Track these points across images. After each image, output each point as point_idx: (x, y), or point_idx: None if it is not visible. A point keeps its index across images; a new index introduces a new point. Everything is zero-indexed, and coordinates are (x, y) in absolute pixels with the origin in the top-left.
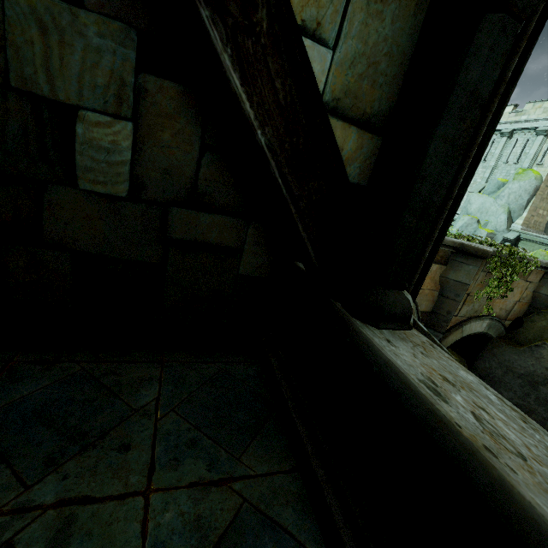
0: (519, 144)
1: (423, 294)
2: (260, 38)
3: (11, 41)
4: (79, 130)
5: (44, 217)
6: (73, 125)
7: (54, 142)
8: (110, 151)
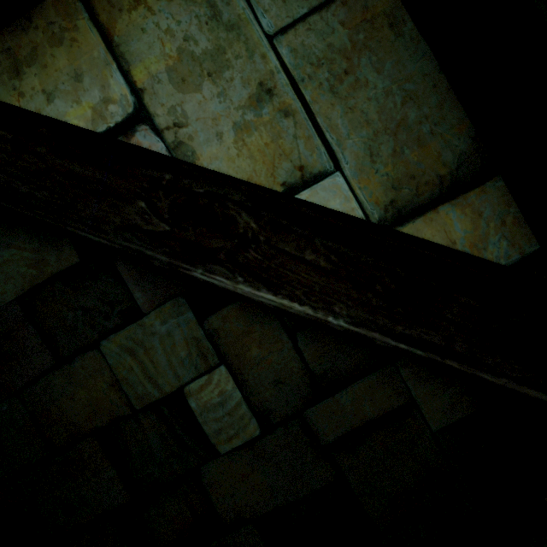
0: None
1: None
2: (258, 239)
3: (121, 378)
4: (192, 405)
5: (213, 502)
6: (186, 404)
7: (183, 429)
8: (222, 402)
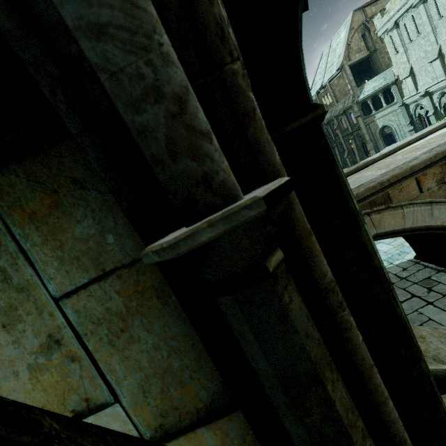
0: None
1: None
2: (61, 435)
3: None
4: None
5: None
6: None
7: None
8: None
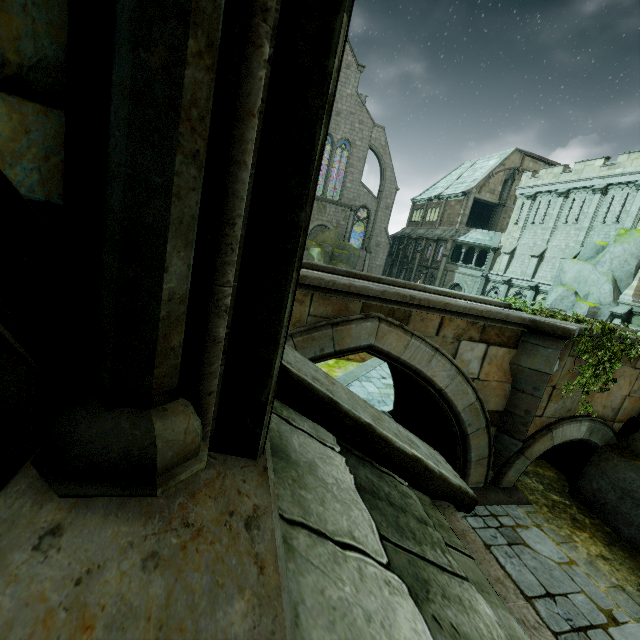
0: (616, 201)
1: (489, 387)
2: None
3: None
4: None
5: None
6: None
7: None
8: None
